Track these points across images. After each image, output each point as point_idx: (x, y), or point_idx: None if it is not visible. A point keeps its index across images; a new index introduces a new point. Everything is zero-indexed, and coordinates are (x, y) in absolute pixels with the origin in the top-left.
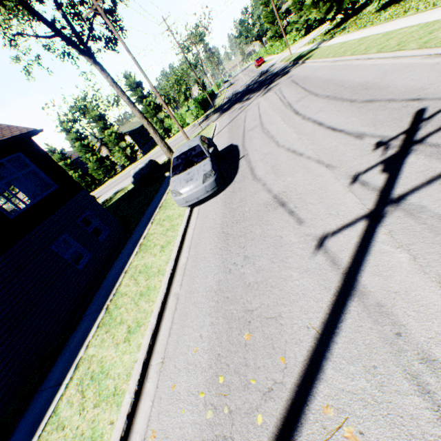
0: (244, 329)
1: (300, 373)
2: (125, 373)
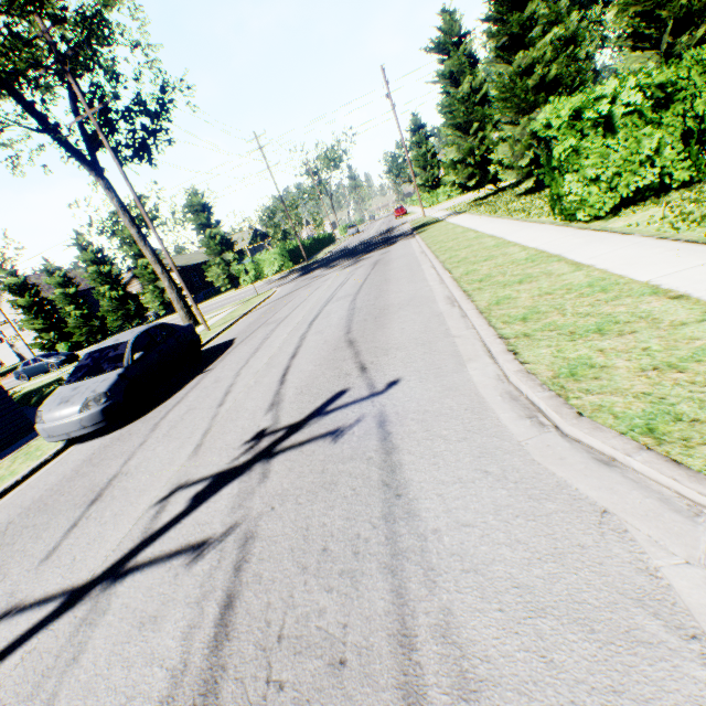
0: None
1: None
2: None
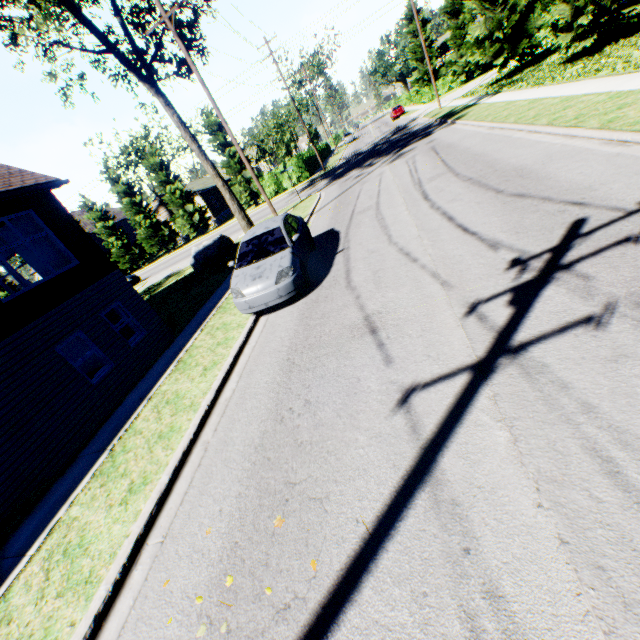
0: (277, 510)
1: (330, 587)
2: (109, 551)
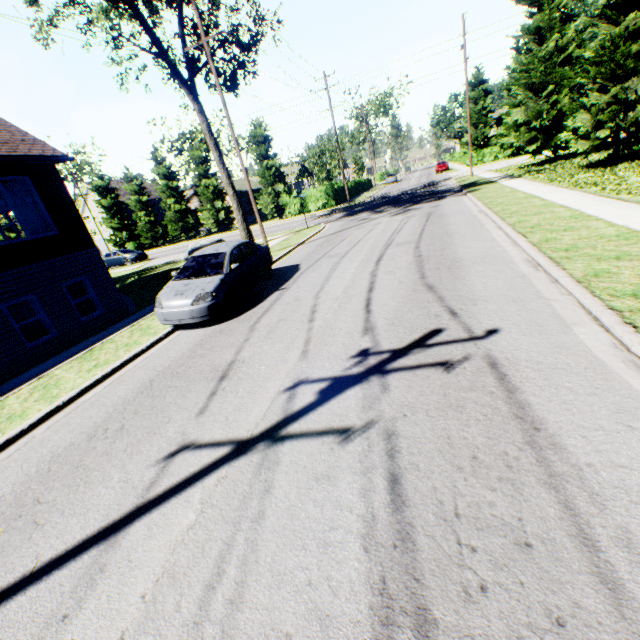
0: (7, 523)
1: None
2: None
